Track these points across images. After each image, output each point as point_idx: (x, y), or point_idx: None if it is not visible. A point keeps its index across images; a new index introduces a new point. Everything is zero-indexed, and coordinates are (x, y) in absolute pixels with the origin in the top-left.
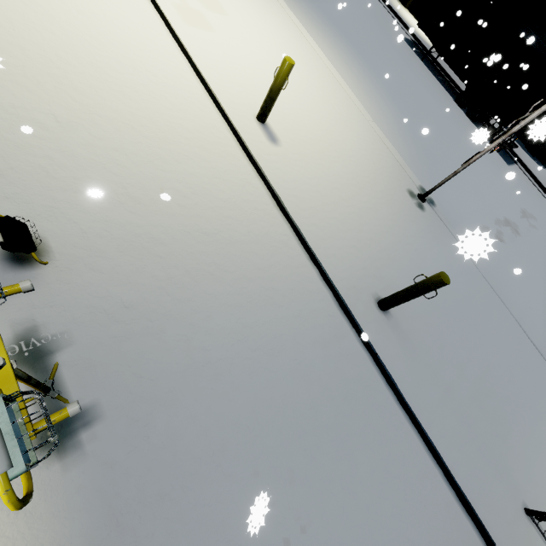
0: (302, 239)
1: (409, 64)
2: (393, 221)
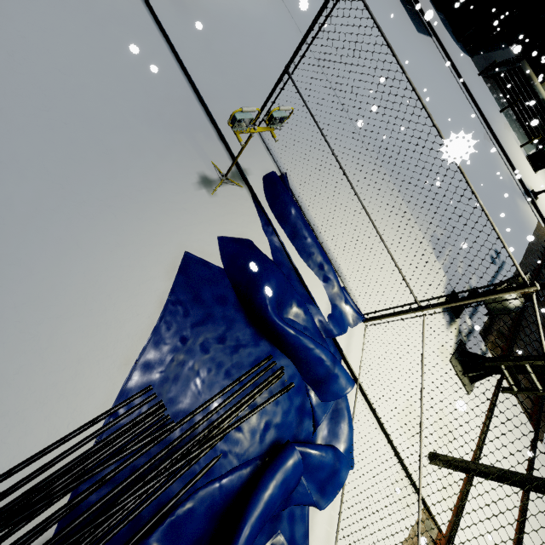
0: None
1: None
2: None
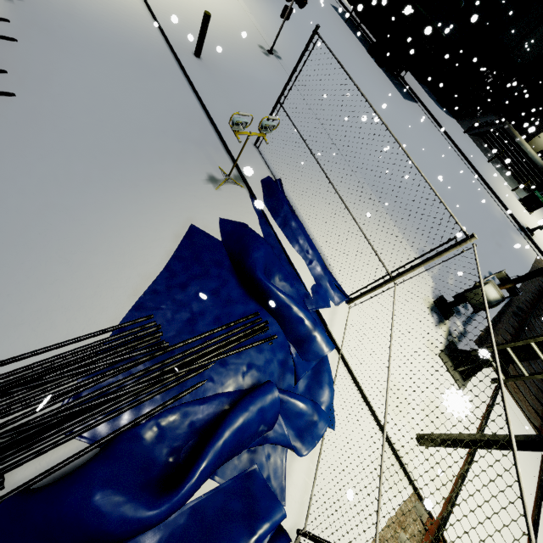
0: (154, 17)
1: (326, 18)
2: (234, 45)
